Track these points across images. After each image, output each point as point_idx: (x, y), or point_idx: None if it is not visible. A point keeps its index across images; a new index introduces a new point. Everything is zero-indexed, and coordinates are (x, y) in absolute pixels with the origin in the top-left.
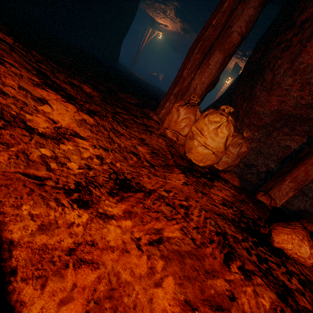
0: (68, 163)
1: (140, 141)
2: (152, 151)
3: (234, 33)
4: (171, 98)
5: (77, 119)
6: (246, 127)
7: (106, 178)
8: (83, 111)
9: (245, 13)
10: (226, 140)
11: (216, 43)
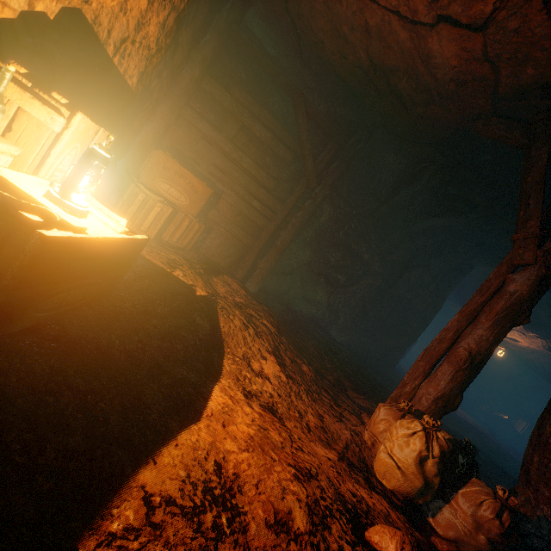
0: (253, 385)
1: (317, 415)
2: (322, 427)
3: (459, 348)
4: (388, 401)
5: (276, 374)
6: (547, 505)
7: (265, 402)
8: (284, 373)
9: (474, 333)
10: (422, 458)
11: (447, 355)
